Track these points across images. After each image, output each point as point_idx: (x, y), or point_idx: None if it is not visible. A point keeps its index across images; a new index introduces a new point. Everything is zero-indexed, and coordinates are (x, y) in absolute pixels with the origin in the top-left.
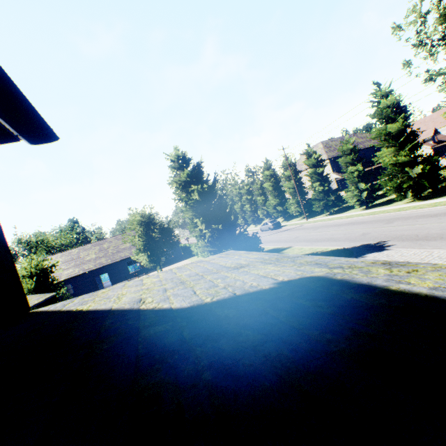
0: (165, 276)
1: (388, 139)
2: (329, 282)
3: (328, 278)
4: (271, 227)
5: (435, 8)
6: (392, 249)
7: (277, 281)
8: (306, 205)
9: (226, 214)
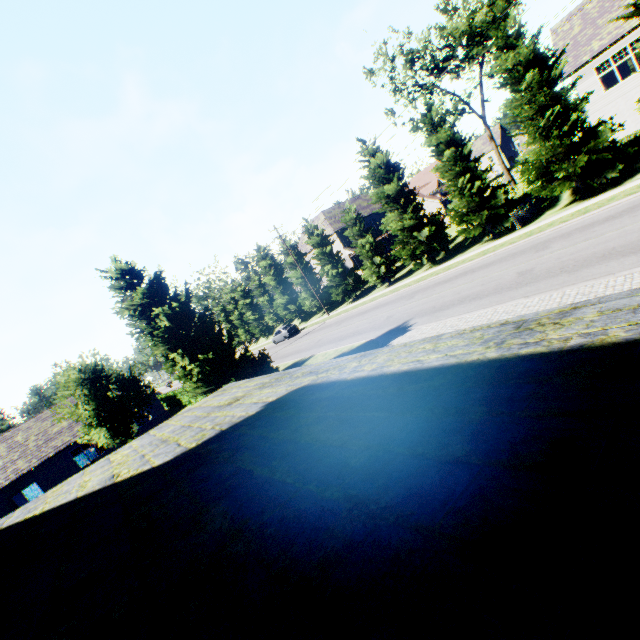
0: (141, 443)
1: (389, 203)
2: (308, 389)
3: (310, 385)
4: (287, 335)
5: (399, 54)
6: (414, 328)
7: (265, 403)
8: (323, 296)
9: (215, 336)
